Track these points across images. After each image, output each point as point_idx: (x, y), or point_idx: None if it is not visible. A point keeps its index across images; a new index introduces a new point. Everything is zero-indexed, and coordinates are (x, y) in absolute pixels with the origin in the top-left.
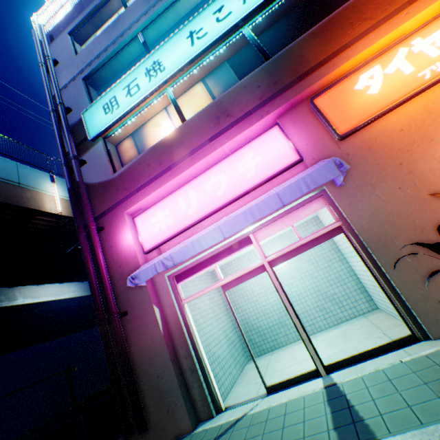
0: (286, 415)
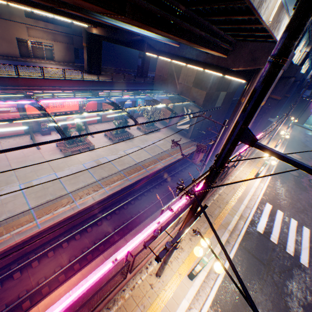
0: (311, 129)
